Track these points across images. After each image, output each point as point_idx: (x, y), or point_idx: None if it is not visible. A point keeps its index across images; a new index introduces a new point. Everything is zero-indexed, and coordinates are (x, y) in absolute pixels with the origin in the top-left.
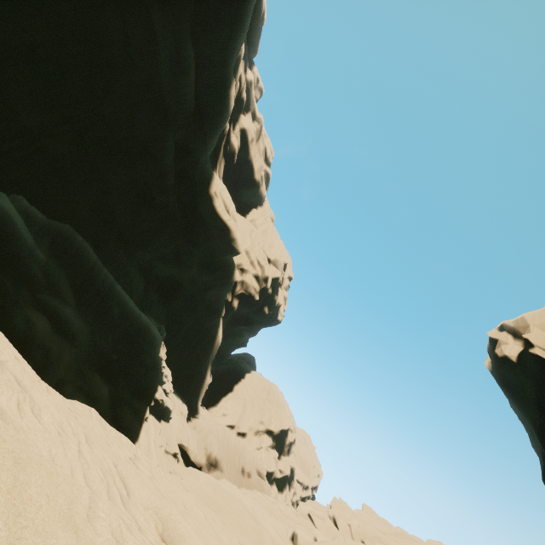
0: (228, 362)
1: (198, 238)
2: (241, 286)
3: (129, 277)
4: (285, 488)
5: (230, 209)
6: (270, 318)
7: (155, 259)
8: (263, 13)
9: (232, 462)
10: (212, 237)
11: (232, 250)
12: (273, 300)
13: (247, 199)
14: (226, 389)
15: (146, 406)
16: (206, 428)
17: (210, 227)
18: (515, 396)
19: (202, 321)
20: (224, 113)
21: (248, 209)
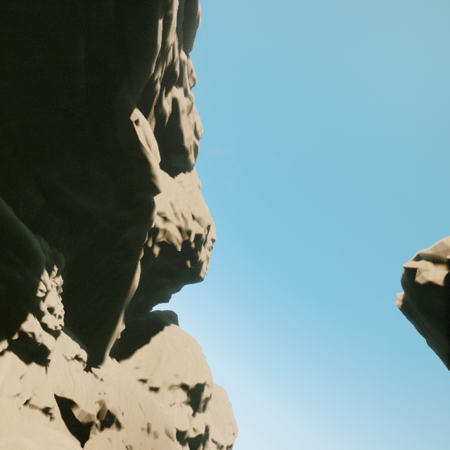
0: (148, 315)
1: (115, 167)
2: (163, 234)
3: (16, 185)
4: (199, 448)
5: (152, 145)
6: (192, 273)
7: (61, 181)
8: (198, 17)
9: (136, 420)
10: (130, 169)
11: (152, 187)
12: (196, 255)
13: (176, 165)
14: (143, 341)
15: (2, 338)
16: (106, 379)
17: (129, 159)
18: (445, 324)
19: (117, 262)
20: (149, 48)
21: (177, 172)
